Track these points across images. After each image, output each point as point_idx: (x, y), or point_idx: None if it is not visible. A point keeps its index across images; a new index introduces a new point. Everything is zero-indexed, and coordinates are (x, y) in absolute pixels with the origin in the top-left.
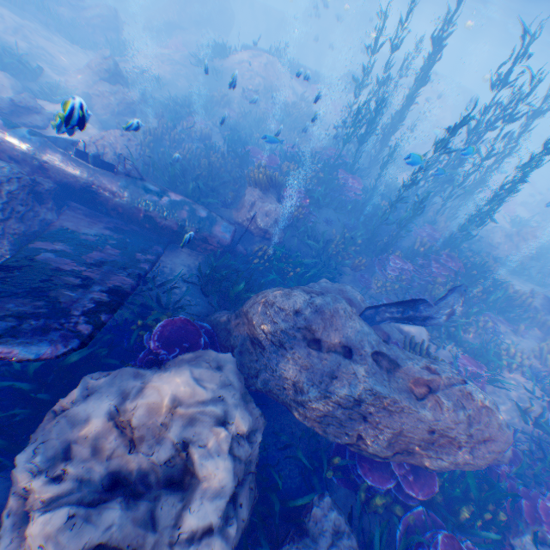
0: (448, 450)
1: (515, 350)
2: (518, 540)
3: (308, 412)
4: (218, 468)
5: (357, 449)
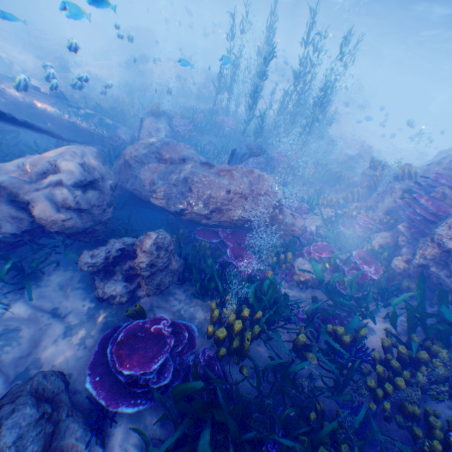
0: (241, 204)
1: (331, 198)
2: (295, 259)
3: (156, 194)
4: (70, 163)
5: (189, 216)
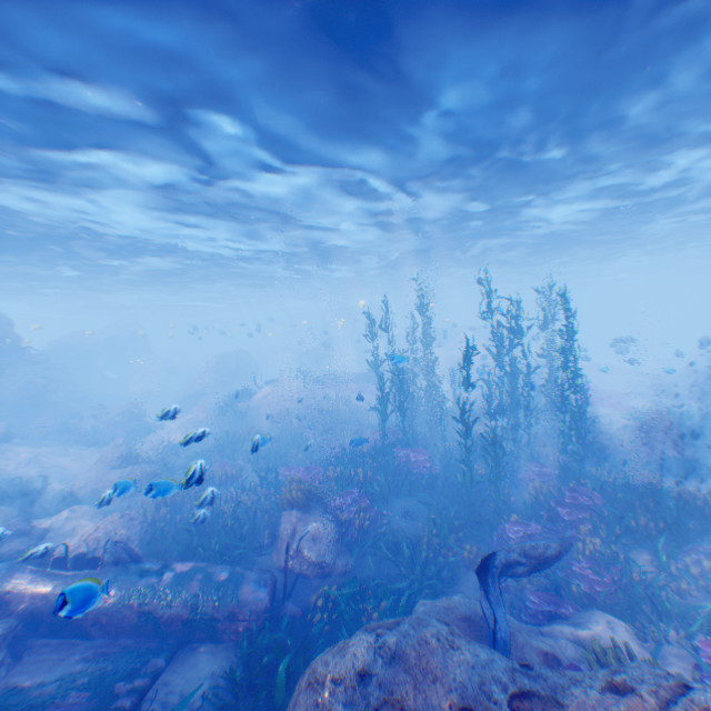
0: None
1: None
2: None
3: None
4: None
5: None
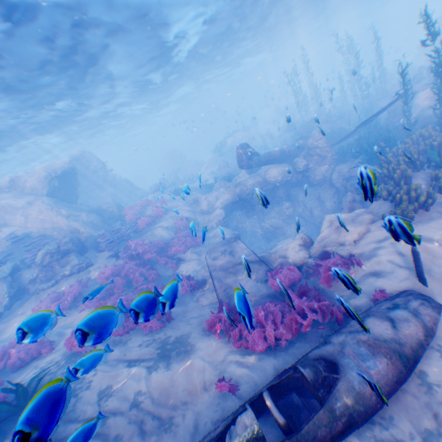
0: None
1: None
2: None
3: None
4: None
5: None
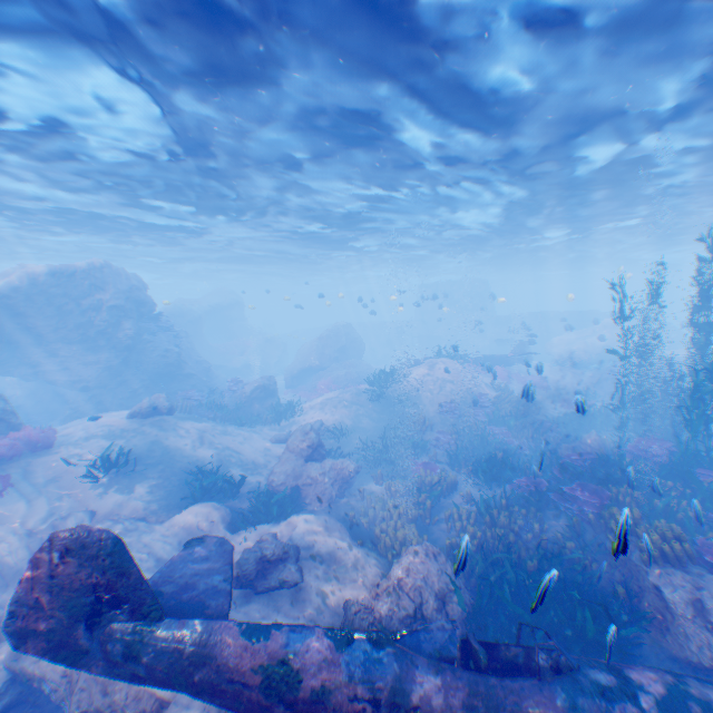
0: None
1: None
2: None
3: None
4: None
5: None
